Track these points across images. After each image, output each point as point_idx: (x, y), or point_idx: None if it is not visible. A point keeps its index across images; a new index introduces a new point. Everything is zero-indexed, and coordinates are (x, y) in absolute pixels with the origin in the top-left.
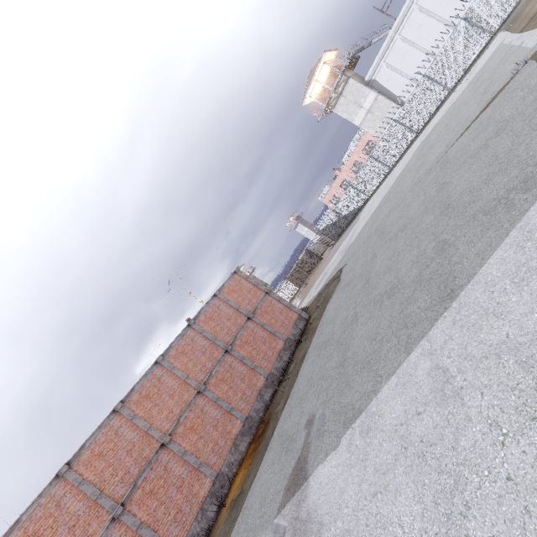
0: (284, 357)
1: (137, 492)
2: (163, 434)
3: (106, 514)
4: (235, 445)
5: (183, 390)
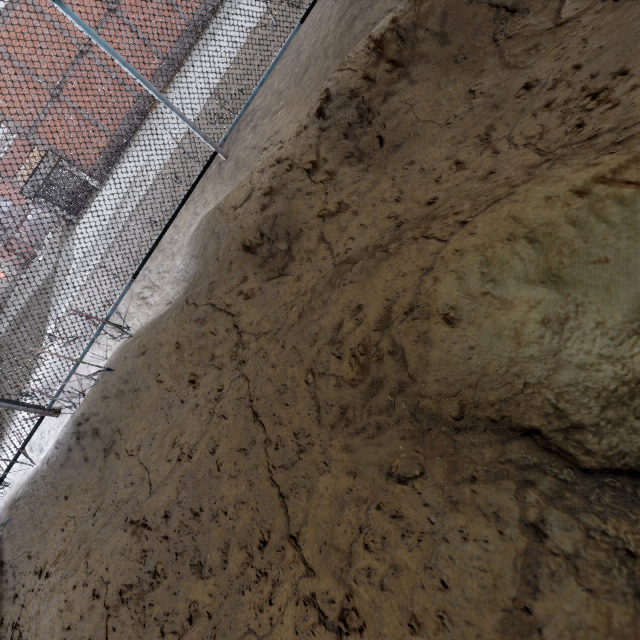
0: (210, 7)
1: (68, 85)
2: (80, 42)
3: (46, 92)
4: (154, 78)
5: (92, 1)
